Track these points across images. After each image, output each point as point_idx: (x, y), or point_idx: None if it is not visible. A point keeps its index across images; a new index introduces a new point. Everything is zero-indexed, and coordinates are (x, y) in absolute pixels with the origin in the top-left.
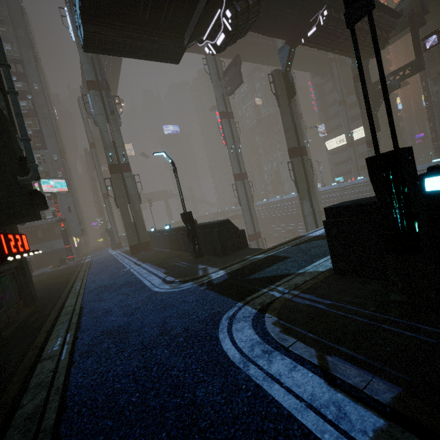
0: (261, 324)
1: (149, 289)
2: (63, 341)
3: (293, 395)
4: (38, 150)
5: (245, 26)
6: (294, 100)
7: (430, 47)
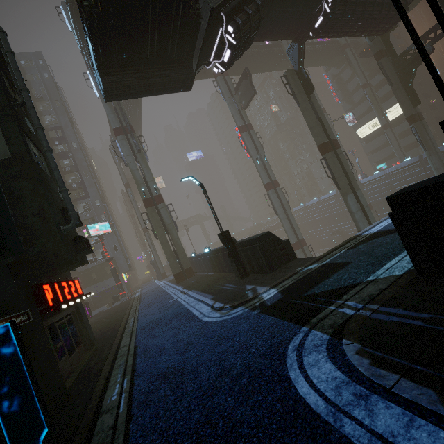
0: (340, 354)
1: (199, 319)
2: (121, 388)
3: None
4: (82, 199)
5: (248, 36)
6: (314, 95)
7: None
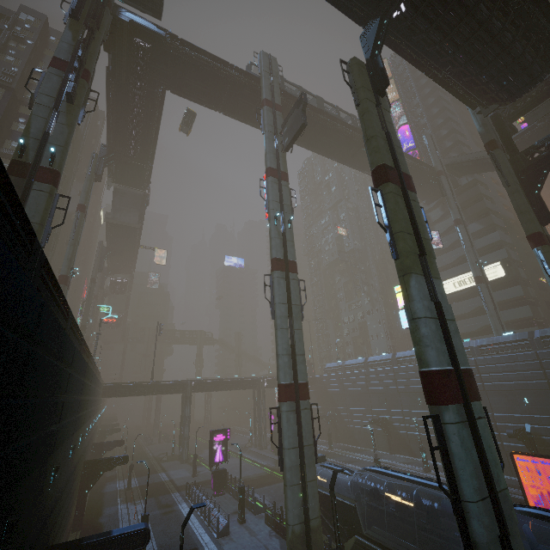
0: None
1: None
2: None
3: None
4: None
5: None
6: (387, 107)
7: None
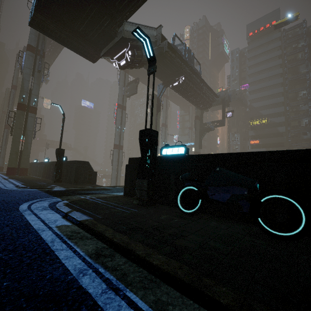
0: (57, 203)
1: None
2: None
3: (38, 218)
4: None
5: (139, 63)
6: (160, 114)
7: (228, 116)
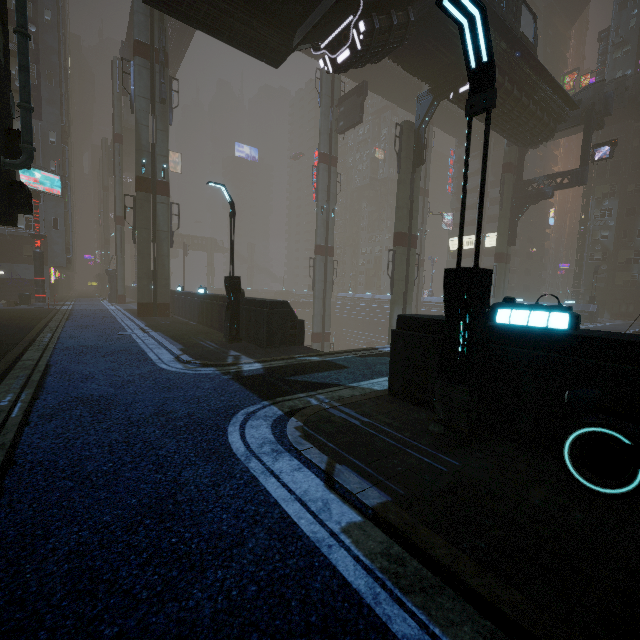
0: (282, 426)
1: (154, 363)
2: (16, 398)
3: (287, 489)
4: None
5: (380, 50)
6: (420, 170)
7: (599, 159)
